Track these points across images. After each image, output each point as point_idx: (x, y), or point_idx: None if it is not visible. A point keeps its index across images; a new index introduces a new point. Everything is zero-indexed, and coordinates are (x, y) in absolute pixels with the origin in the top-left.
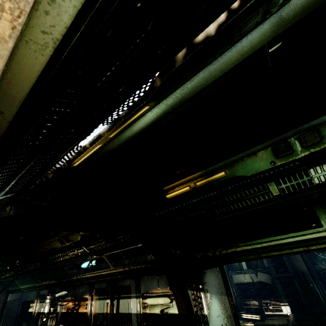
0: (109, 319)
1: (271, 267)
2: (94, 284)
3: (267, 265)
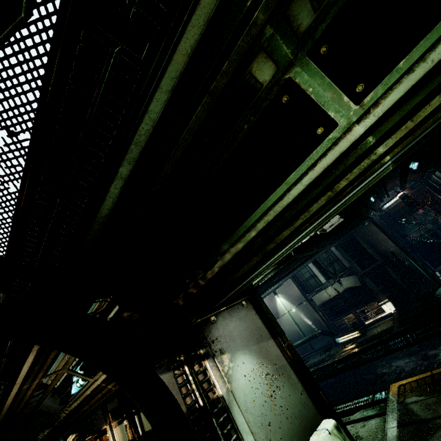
0: None
1: (354, 265)
2: (107, 406)
3: (348, 265)
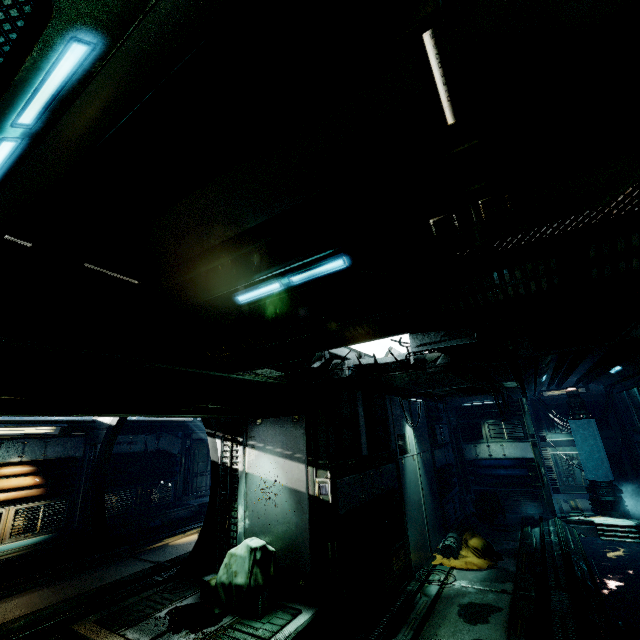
0: None
1: None
2: None
3: None
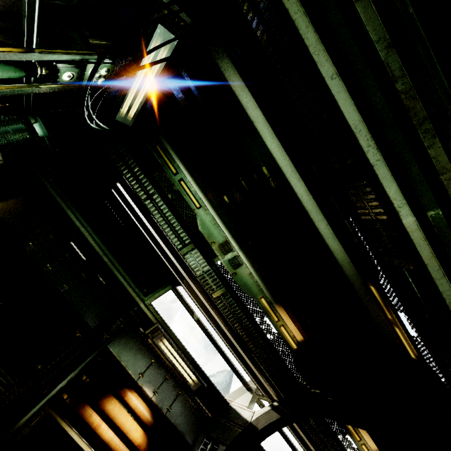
0: None
1: None
2: None
3: None
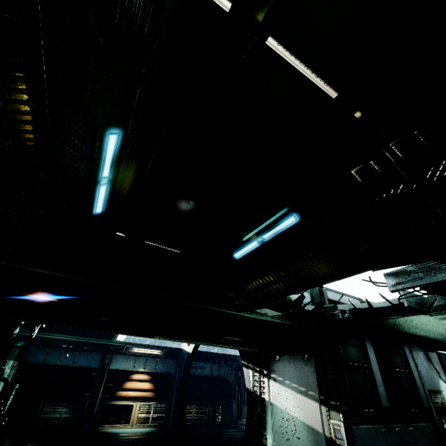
0: None
1: None
2: None
3: None
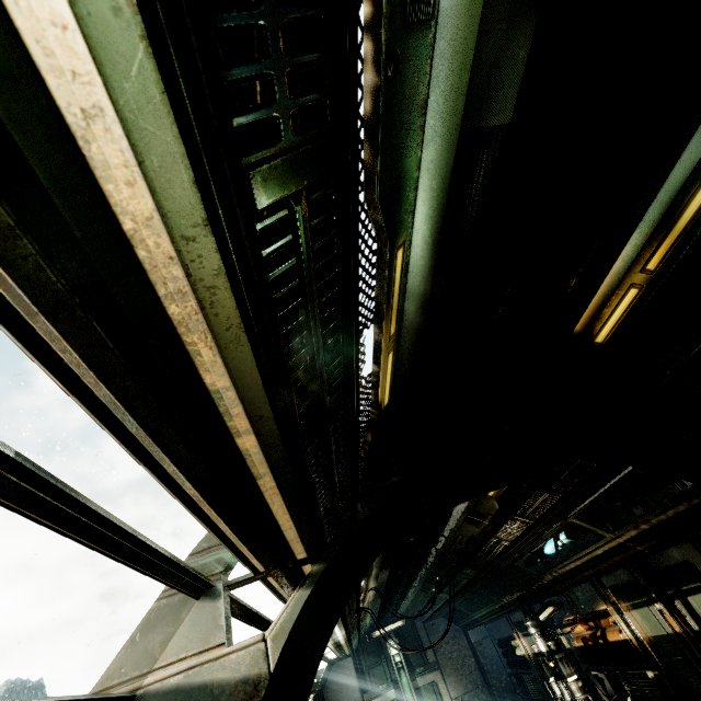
0: (692, 646)
1: None
2: (600, 579)
3: None
